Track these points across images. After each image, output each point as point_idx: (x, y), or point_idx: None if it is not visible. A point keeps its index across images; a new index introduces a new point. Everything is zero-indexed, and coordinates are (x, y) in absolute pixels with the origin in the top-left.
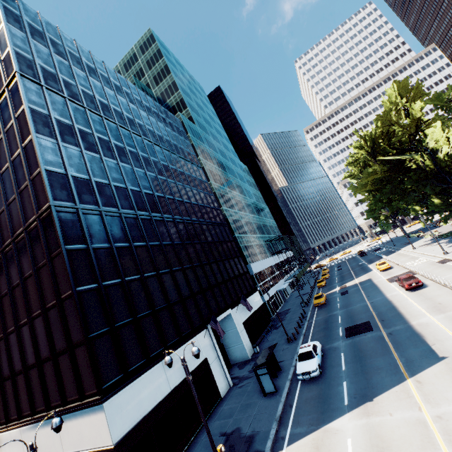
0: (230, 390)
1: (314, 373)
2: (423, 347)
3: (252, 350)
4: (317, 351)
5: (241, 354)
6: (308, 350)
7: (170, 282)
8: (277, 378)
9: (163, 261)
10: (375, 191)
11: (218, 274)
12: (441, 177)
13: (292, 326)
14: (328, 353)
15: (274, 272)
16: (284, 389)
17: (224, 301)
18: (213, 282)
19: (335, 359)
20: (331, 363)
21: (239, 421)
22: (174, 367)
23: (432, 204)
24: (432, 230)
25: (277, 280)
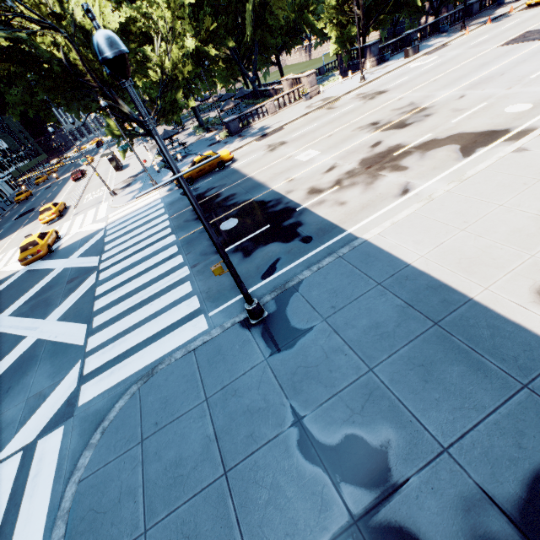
0: None
1: None
2: None
3: None
4: None
5: None
6: None
7: None
8: None
9: None
10: None
11: None
12: None
13: None
14: None
15: None
16: None
17: None
18: None
19: None
20: None
21: None
22: None
23: None
24: None
25: None
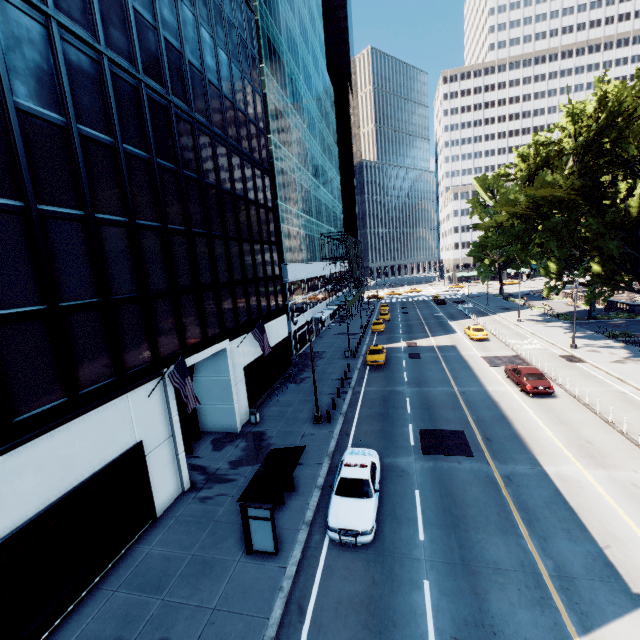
0: (181, 502)
1: (366, 537)
2: (586, 544)
3: (247, 416)
4: (376, 480)
5: (226, 421)
6: (361, 477)
7: (77, 247)
8: (282, 509)
9: (65, 181)
10: (522, 218)
11: (223, 265)
12: (634, 235)
13: (325, 389)
14: (389, 479)
15: (317, 288)
16: (294, 551)
17: (220, 323)
18: (207, 280)
19: (402, 500)
20: (395, 509)
21: (173, 619)
22: (25, 480)
23: (588, 270)
24: (543, 303)
25: (317, 302)
